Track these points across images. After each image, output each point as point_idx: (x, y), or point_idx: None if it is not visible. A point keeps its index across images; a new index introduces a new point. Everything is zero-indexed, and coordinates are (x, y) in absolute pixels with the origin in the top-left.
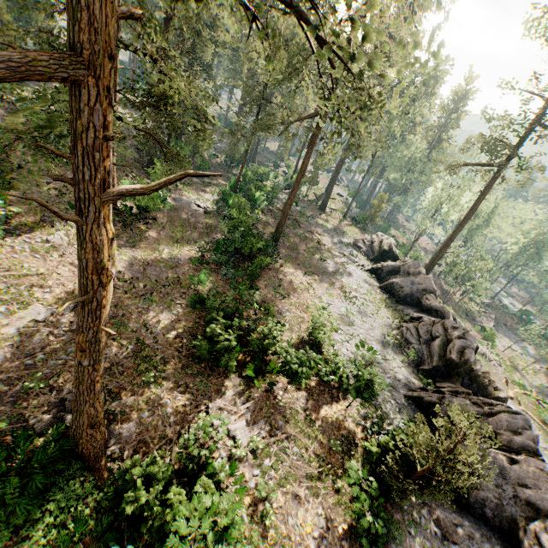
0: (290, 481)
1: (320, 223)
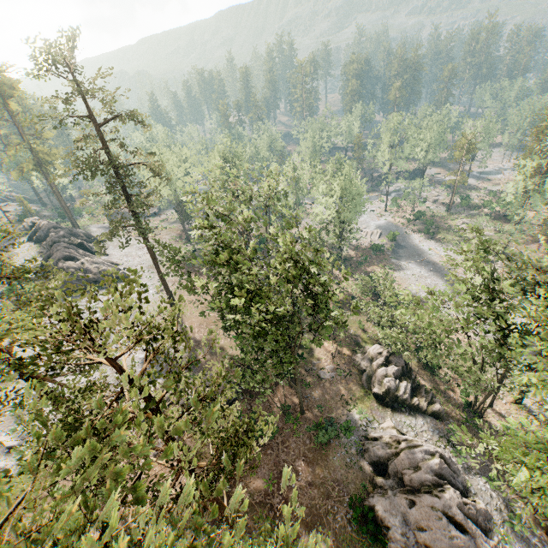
0: None
1: None
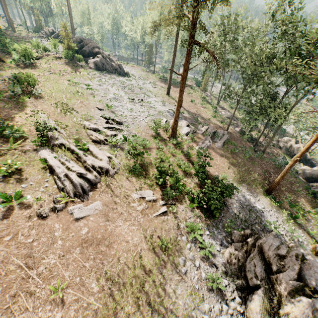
0: (49, 60)
1: (19, 35)
